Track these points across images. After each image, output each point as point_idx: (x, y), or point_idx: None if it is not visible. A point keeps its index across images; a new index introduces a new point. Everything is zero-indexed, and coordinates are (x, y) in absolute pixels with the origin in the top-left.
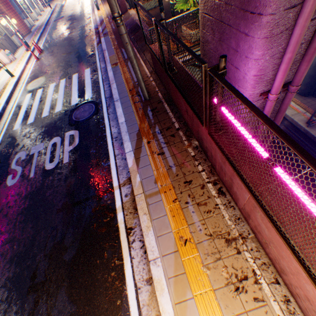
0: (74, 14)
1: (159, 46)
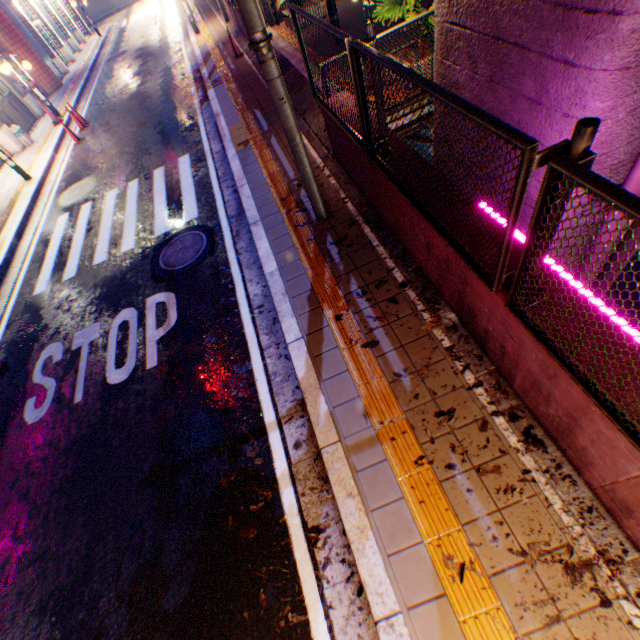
0: (147, 45)
1: (357, 101)
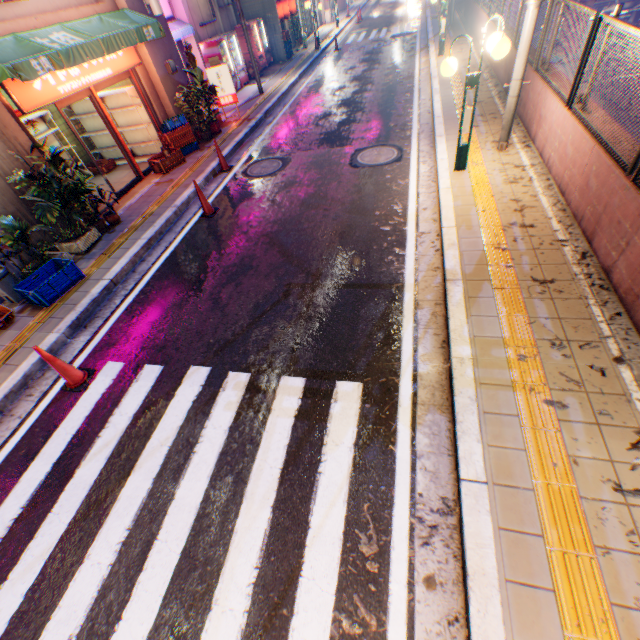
0: (398, 1)
1: None
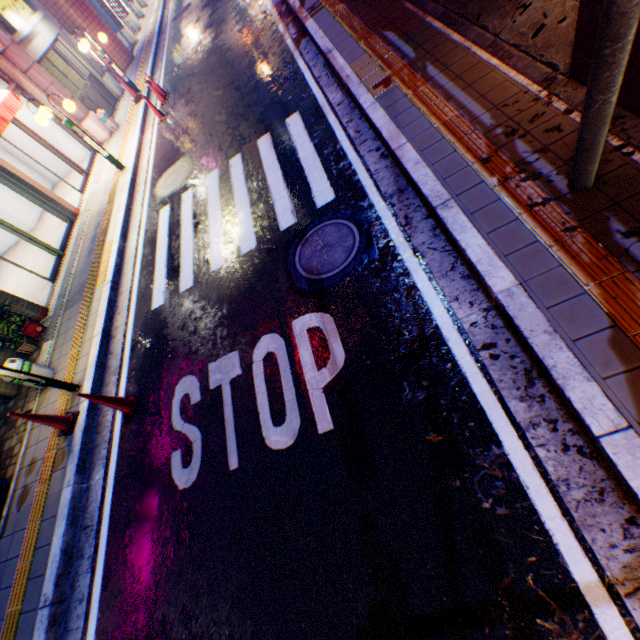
0: None
1: None
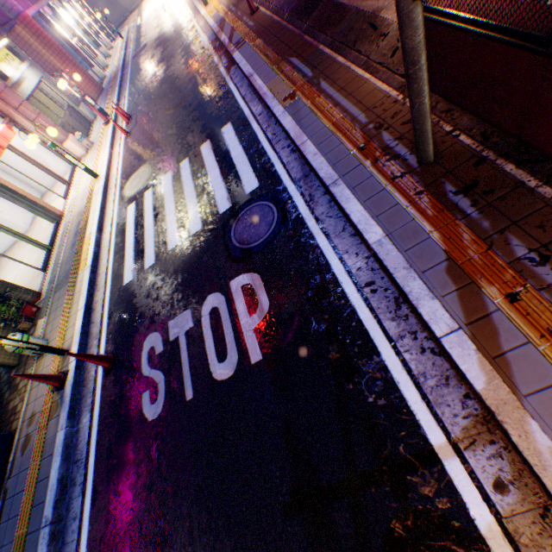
0: (162, 33)
1: None
